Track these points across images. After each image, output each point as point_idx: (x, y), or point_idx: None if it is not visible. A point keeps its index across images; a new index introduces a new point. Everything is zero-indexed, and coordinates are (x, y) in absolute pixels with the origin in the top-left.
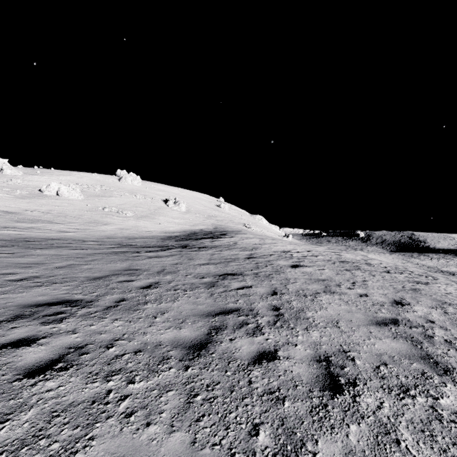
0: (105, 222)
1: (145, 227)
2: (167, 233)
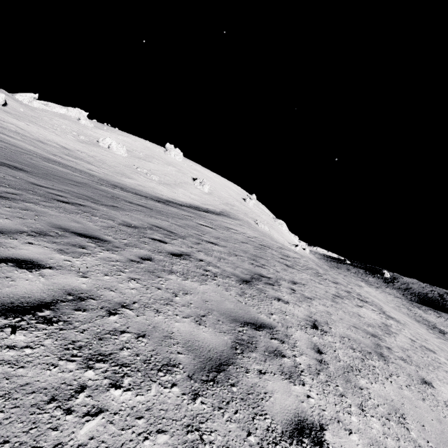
0: (130, 177)
1: (160, 191)
2: (174, 200)
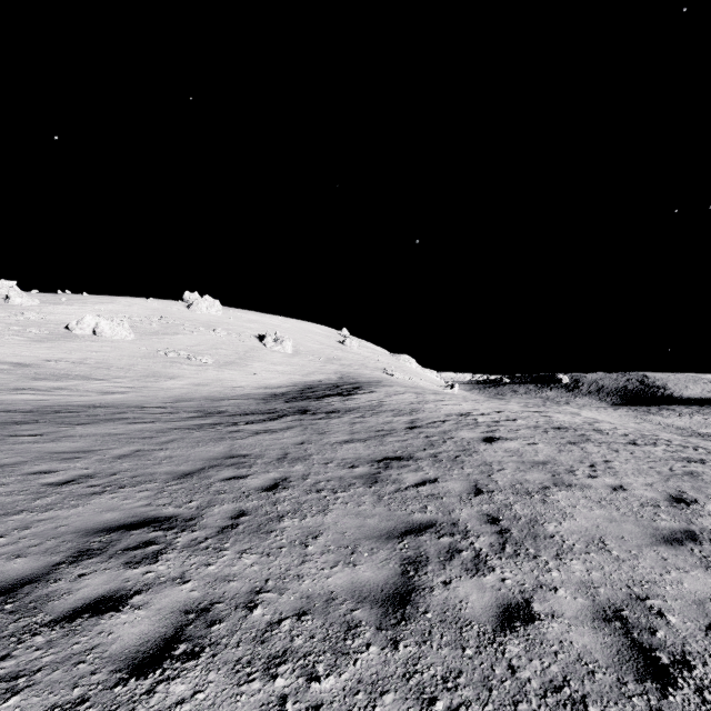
0: (170, 374)
1: (232, 380)
2: (268, 388)
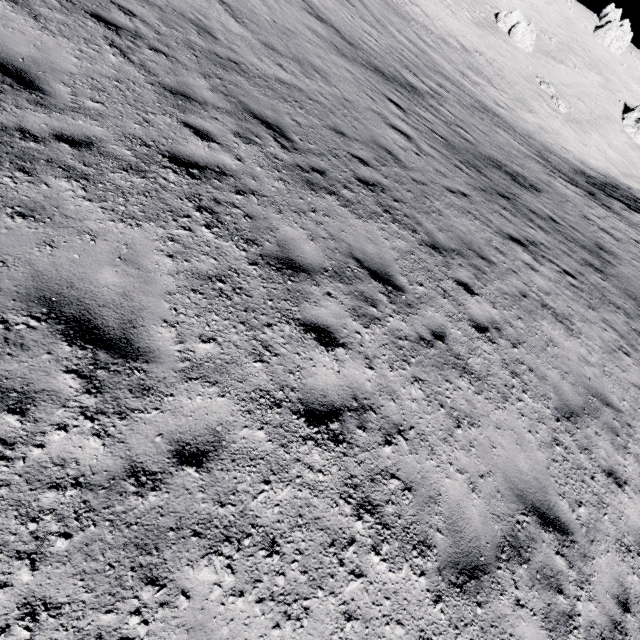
0: (531, 107)
1: (565, 140)
2: (583, 164)
